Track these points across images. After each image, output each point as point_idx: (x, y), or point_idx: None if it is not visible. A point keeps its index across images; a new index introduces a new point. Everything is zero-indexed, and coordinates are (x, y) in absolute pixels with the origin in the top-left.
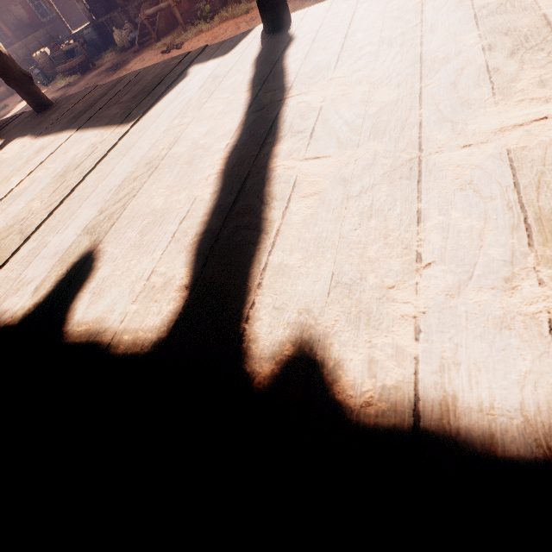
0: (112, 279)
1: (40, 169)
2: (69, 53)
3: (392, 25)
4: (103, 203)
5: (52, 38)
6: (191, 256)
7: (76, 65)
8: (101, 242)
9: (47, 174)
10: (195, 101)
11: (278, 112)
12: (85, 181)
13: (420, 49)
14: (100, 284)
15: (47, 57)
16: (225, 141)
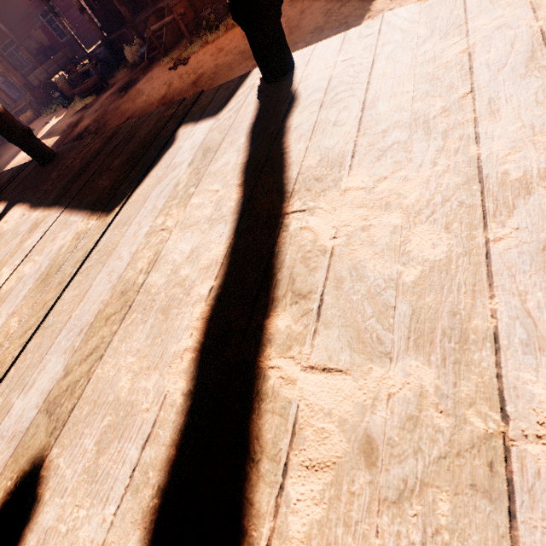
0: (55, 539)
1: (28, 260)
2: (85, 74)
3: (427, 90)
4: (70, 353)
5: (69, 59)
6: (148, 544)
7: (91, 86)
8: (55, 443)
9: (32, 272)
10: (182, 188)
11: (275, 241)
12: (62, 299)
13: (476, 150)
14: (41, 543)
15: (65, 80)
16: (208, 282)
